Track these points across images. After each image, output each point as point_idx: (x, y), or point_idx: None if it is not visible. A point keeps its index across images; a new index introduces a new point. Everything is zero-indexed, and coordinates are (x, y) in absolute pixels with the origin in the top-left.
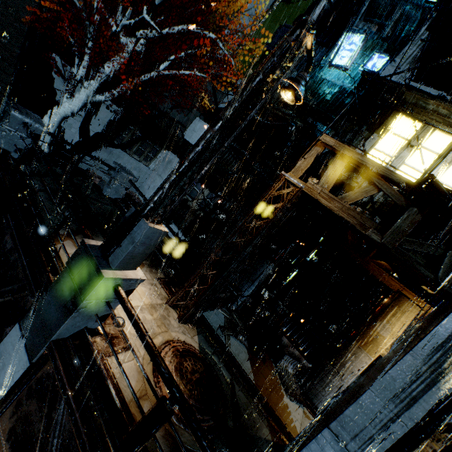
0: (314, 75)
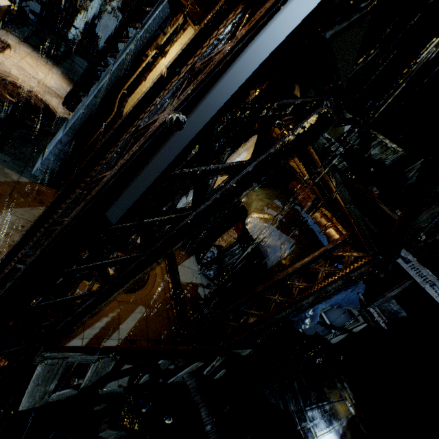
0: None
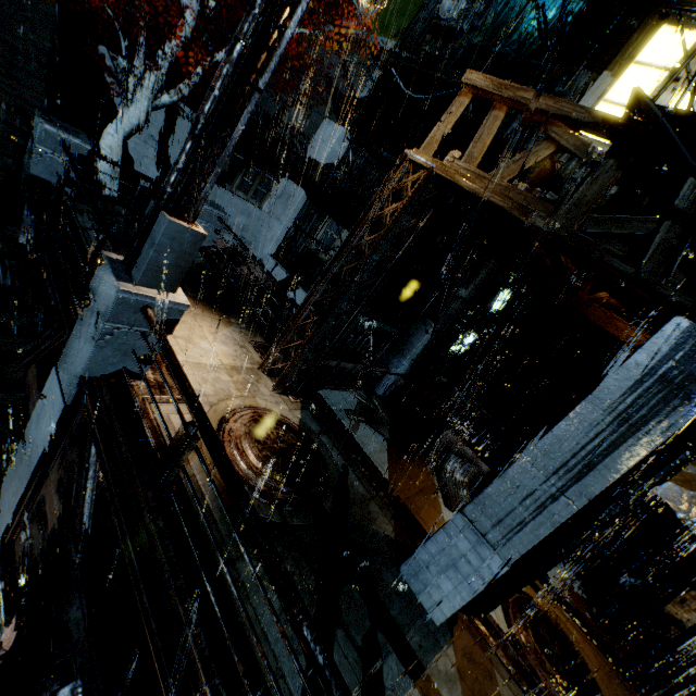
0: None
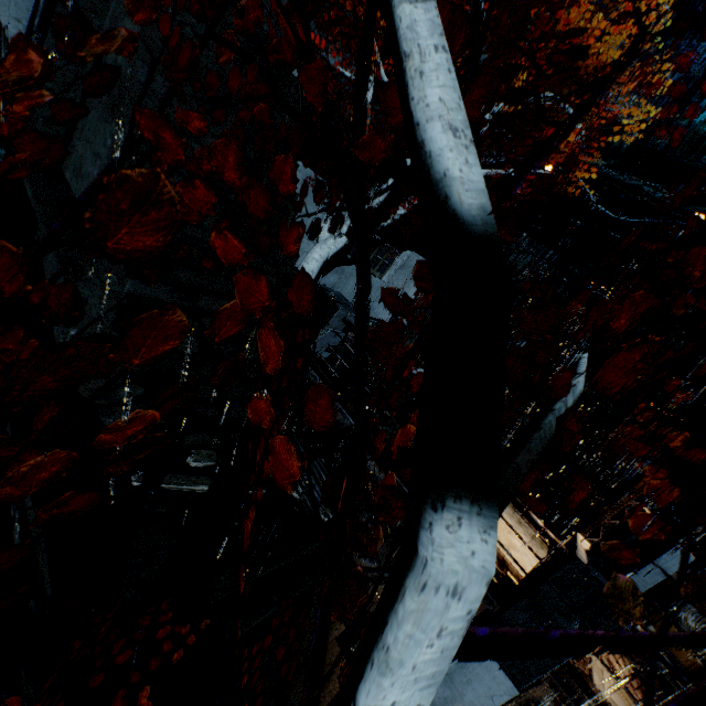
0: (704, 107)
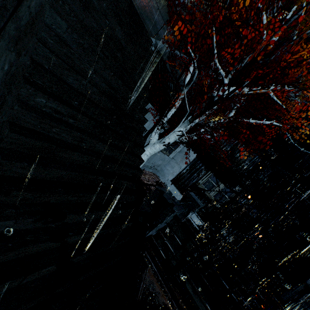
0: None
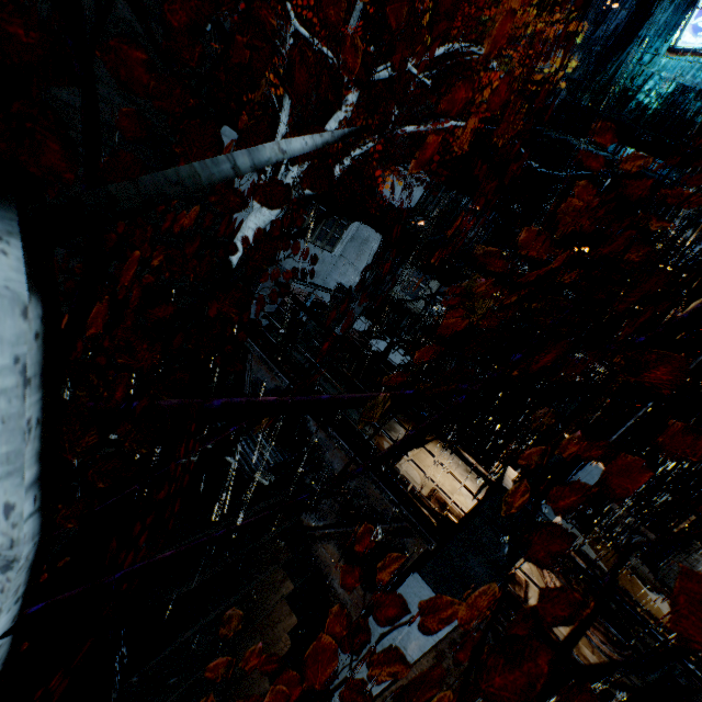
0: (625, 60)
